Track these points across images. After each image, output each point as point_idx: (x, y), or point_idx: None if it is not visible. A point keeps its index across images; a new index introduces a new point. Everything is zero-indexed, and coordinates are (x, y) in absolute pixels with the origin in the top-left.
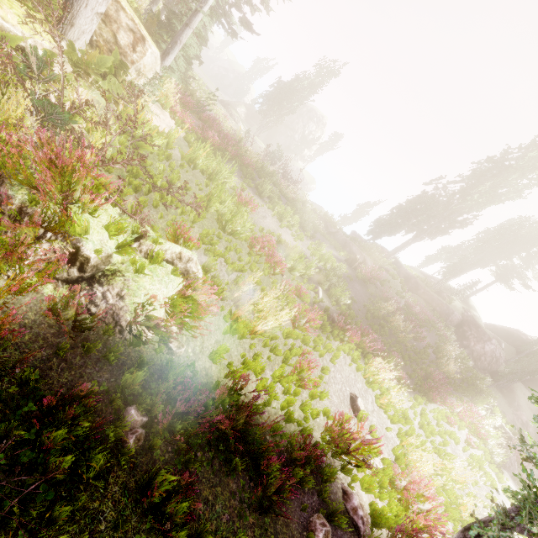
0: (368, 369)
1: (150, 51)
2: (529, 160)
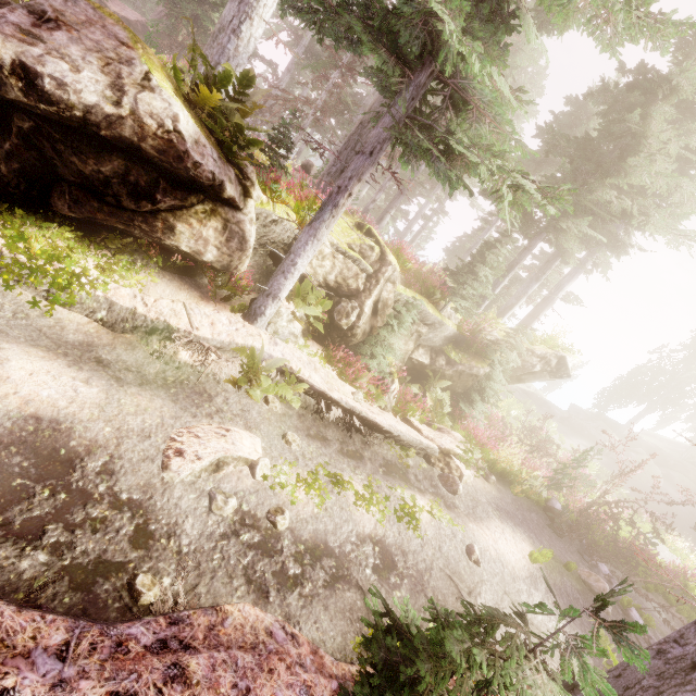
0: (667, 541)
1: None
2: None
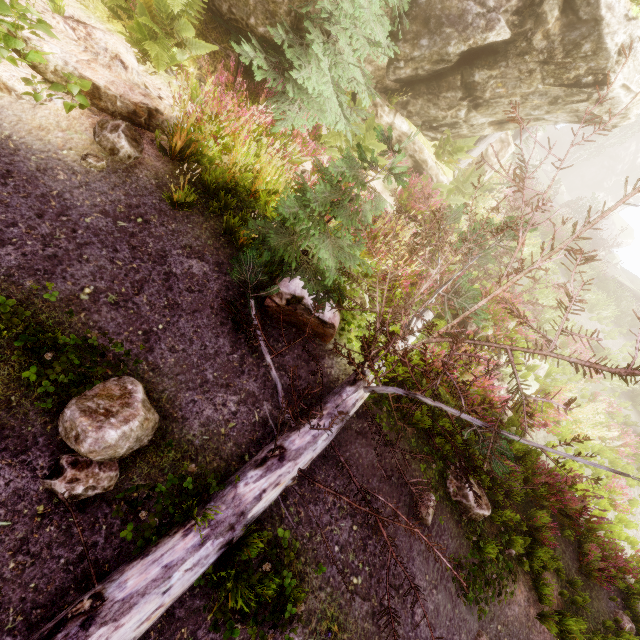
0: None
1: (509, 153)
2: None
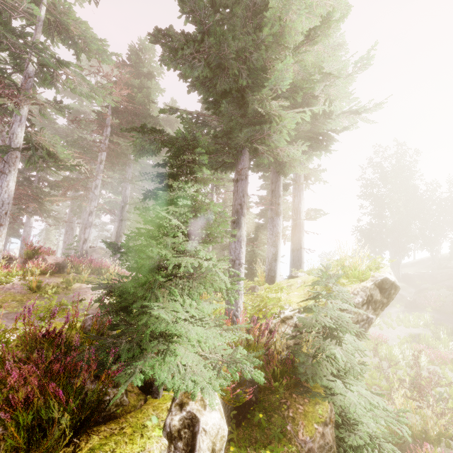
0: None
1: None
2: (391, 178)
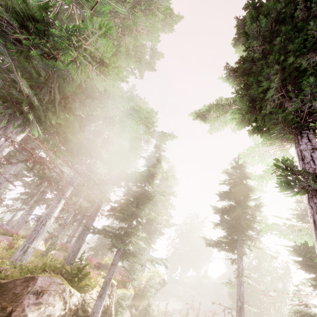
0: None
1: None
2: (189, 229)
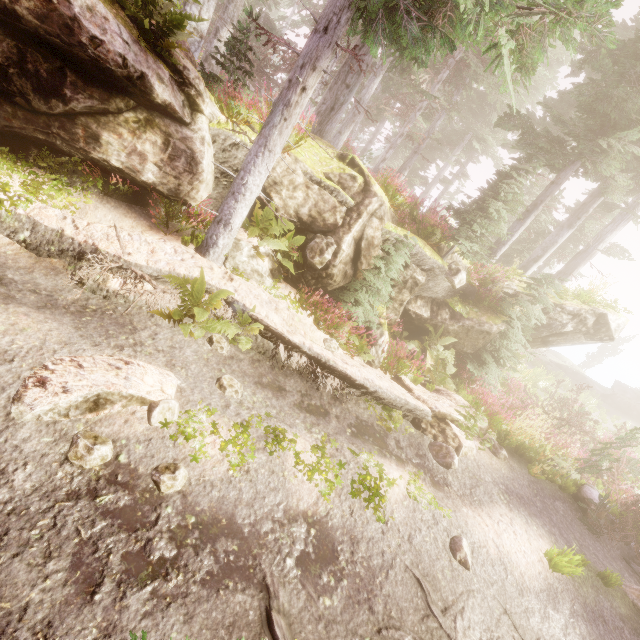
0: None
1: None
2: None
